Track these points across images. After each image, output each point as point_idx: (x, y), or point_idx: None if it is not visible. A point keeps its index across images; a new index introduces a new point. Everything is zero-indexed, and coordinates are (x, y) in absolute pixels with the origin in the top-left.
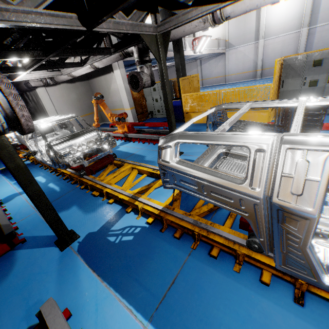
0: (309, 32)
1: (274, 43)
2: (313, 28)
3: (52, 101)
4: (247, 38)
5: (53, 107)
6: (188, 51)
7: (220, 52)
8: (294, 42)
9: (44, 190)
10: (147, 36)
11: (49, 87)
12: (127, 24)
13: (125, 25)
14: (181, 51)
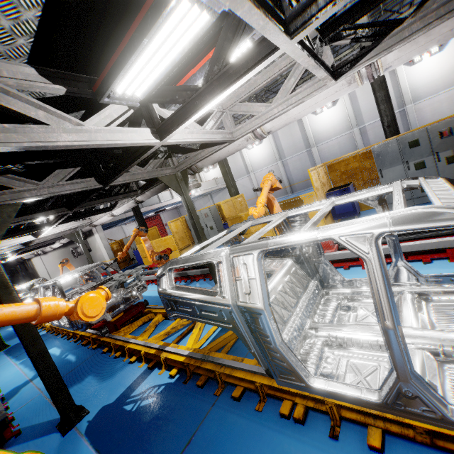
0: (283, 163)
1: (263, 174)
2: (285, 160)
3: (45, 265)
4: (241, 173)
5: (45, 270)
6: (177, 198)
7: (220, 188)
8: (277, 172)
9: (9, 334)
10: (68, 235)
11: (44, 254)
12: (53, 235)
13: (51, 236)
14: (138, 214)
